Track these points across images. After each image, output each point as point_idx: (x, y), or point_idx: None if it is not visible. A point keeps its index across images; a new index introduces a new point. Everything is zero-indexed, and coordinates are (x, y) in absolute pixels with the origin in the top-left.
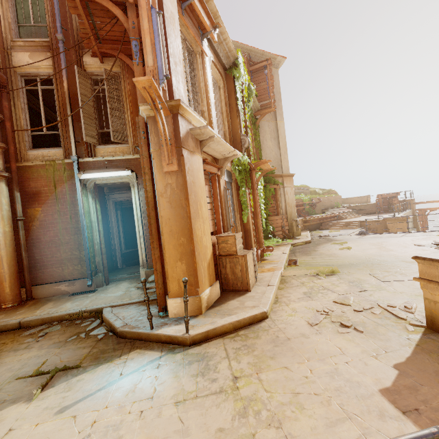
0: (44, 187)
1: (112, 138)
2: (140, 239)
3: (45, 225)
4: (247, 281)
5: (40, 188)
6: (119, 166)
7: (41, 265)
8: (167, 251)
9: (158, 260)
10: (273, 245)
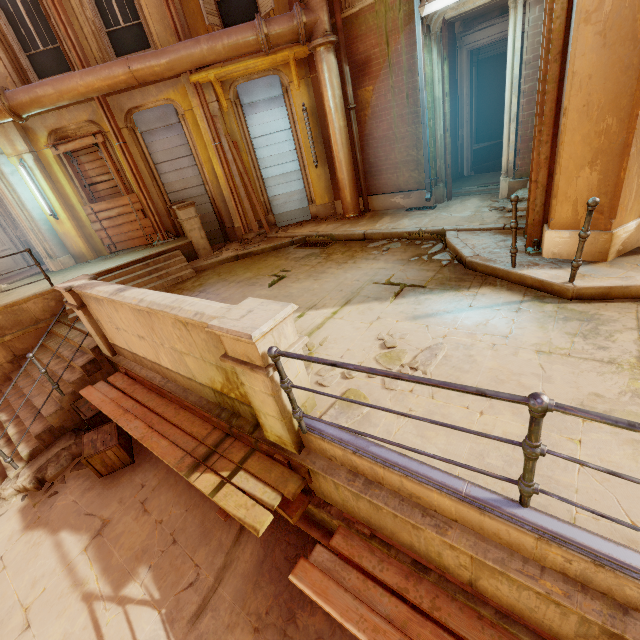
0: (374, 49)
1: None
2: (509, 124)
3: (377, 113)
4: None
5: (370, 51)
6: None
7: (375, 171)
8: (567, 147)
9: (544, 166)
10: None
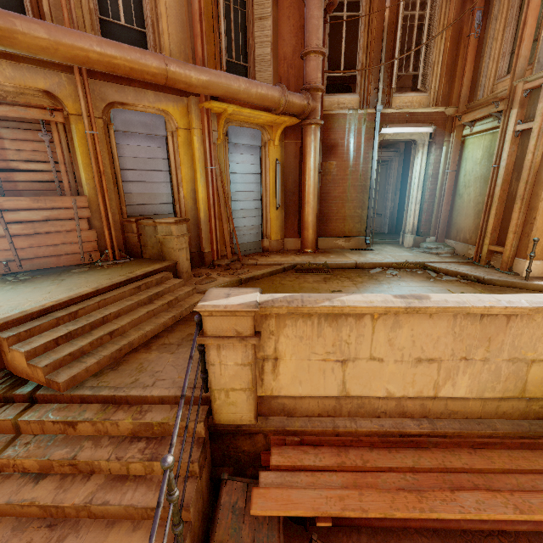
0: (342, 140)
1: (420, 85)
2: (415, 204)
3: (336, 180)
4: None
5: (338, 140)
6: (419, 120)
7: (327, 219)
8: (542, 217)
9: (521, 225)
10: None
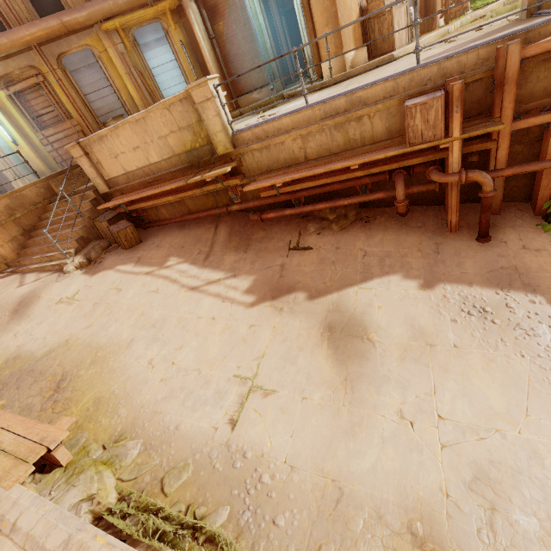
0: None
1: None
2: (303, 33)
3: (229, 39)
4: (392, 40)
5: None
6: None
7: (237, 79)
8: (316, 20)
9: (312, 33)
10: (486, 5)
